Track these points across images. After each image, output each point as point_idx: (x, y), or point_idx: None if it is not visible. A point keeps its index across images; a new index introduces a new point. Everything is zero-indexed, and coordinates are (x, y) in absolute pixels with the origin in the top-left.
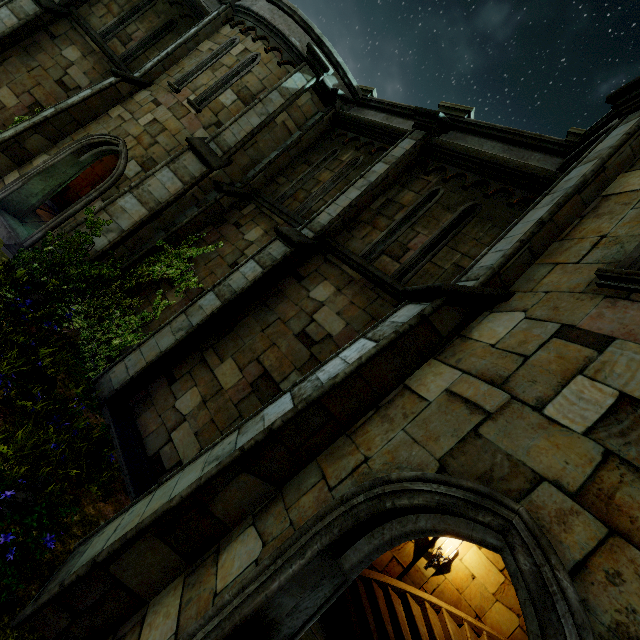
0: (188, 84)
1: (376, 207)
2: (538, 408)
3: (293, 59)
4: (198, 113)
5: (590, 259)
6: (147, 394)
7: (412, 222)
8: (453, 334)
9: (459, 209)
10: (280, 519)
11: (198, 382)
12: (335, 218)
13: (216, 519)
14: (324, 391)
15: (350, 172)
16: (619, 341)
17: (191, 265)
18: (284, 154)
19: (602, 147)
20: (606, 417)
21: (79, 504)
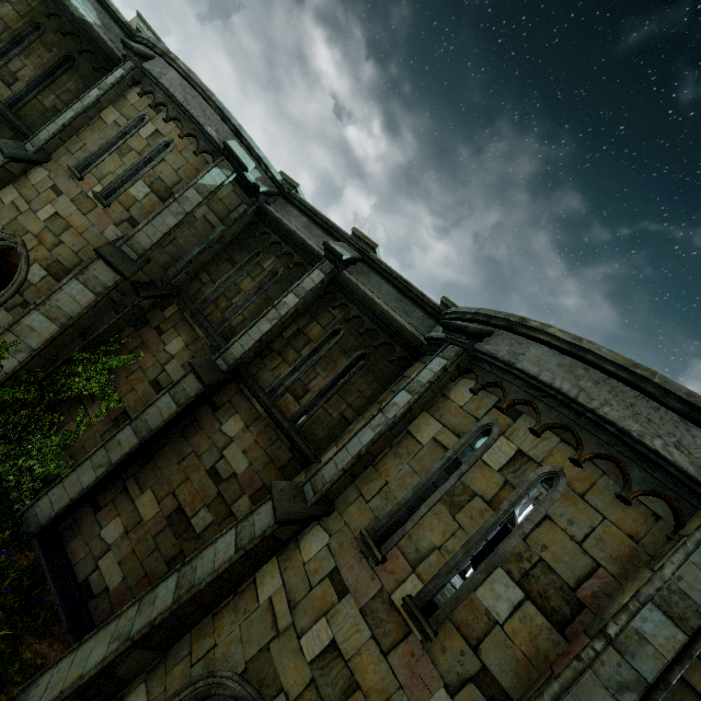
0: (92, 170)
1: (288, 336)
2: (299, 636)
3: (211, 148)
4: (107, 207)
5: (372, 504)
6: (74, 521)
7: (314, 362)
8: (292, 538)
9: (352, 356)
10: (160, 682)
11: (121, 512)
12: (246, 353)
13: (120, 678)
14: (192, 596)
15: (269, 286)
16: (350, 595)
17: (112, 376)
18: (206, 251)
19: (421, 378)
20: (321, 654)
21: (17, 653)
